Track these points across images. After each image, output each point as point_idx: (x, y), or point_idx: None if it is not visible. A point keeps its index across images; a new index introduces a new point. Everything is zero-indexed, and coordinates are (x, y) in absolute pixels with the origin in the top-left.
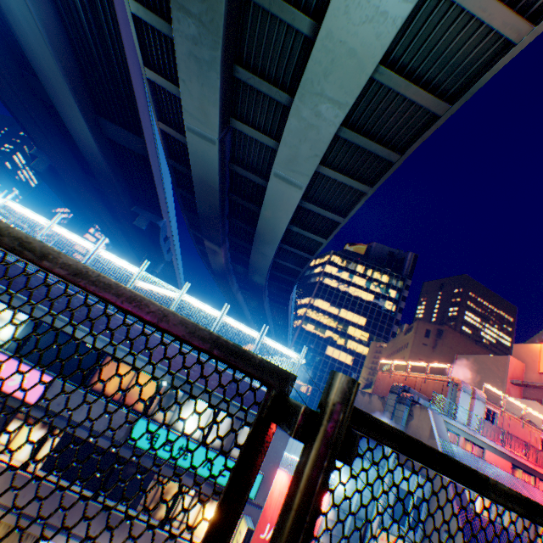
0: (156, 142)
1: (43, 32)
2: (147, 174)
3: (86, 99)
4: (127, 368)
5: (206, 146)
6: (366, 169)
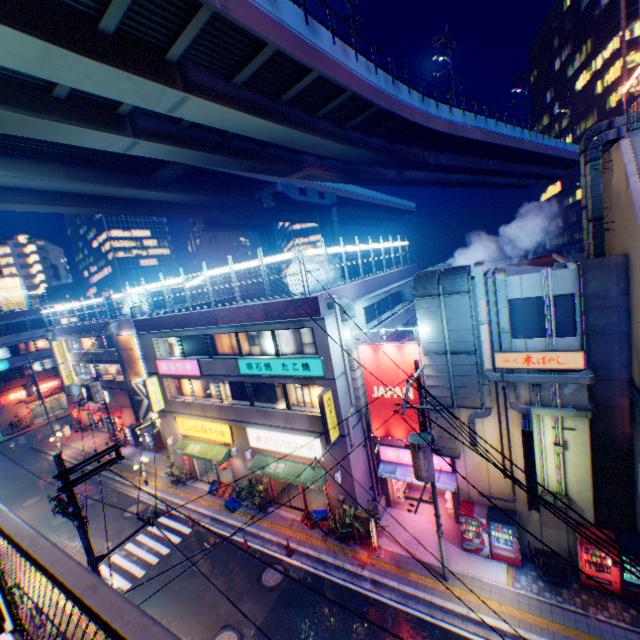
0: None
1: (70, 182)
2: (216, 173)
3: (131, 180)
4: (223, 336)
5: (143, 148)
6: (174, 2)
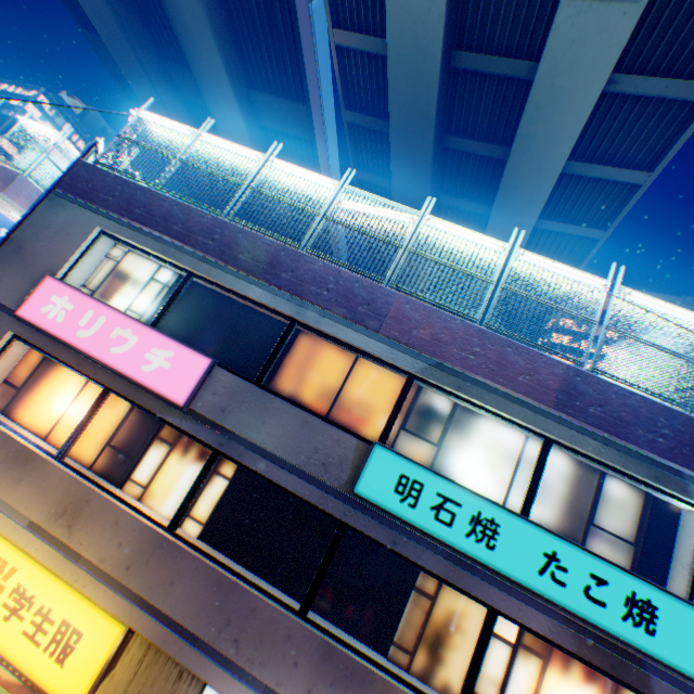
0: (323, 114)
1: None
2: None
3: (234, 63)
4: (334, 359)
5: (422, 1)
6: None
